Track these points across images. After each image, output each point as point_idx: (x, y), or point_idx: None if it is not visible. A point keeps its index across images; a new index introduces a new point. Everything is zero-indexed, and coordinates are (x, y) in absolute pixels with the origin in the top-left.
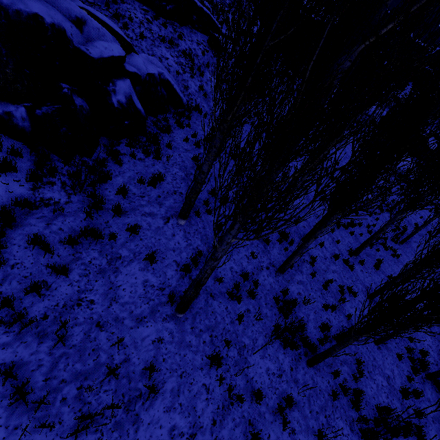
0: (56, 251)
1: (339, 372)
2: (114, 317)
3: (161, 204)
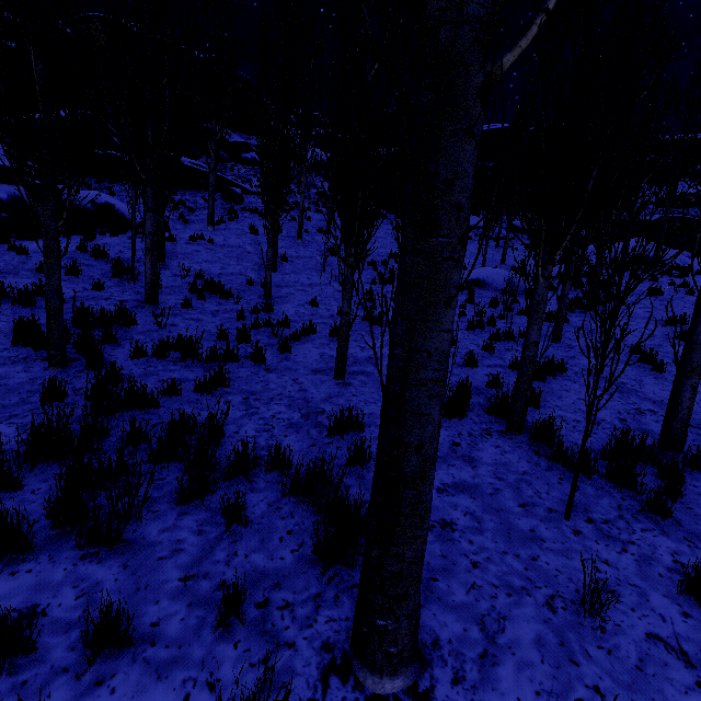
0: None
1: (139, 386)
2: None
3: None
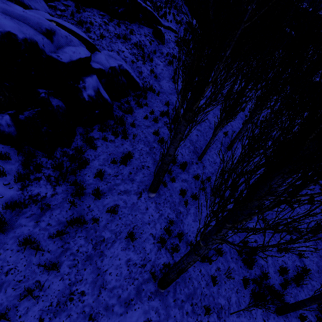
0: (46, 248)
1: (304, 314)
2: (104, 306)
3: (133, 180)
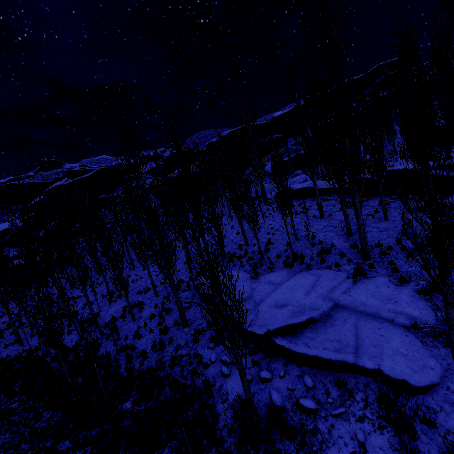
0: None
1: None
2: None
3: None
